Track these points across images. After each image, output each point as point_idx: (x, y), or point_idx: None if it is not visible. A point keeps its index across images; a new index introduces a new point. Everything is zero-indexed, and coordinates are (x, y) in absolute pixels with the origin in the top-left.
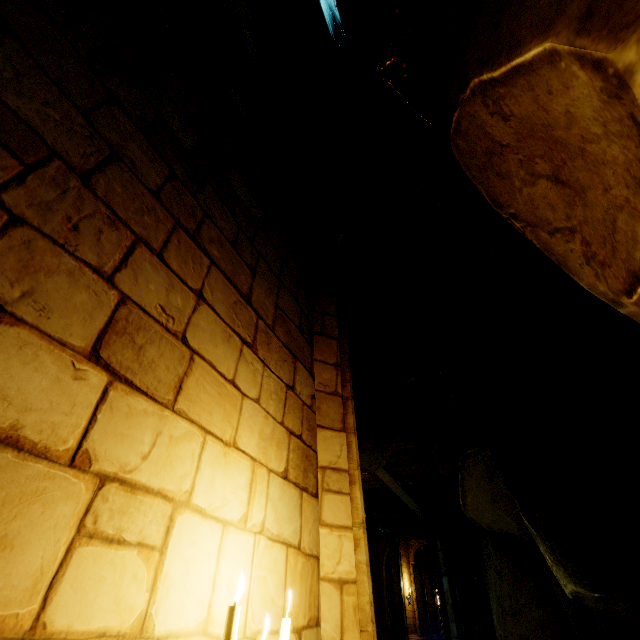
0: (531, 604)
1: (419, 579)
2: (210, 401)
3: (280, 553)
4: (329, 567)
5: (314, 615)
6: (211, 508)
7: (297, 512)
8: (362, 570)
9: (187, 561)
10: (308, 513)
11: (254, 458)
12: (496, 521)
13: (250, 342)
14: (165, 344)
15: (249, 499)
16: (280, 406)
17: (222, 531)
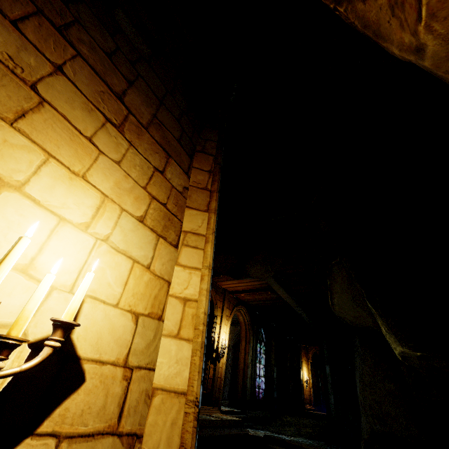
0: (384, 380)
1: (315, 372)
2: (59, 139)
3: (125, 262)
4: (178, 290)
5: (157, 313)
6: (47, 203)
7: (150, 247)
8: (202, 293)
9: (11, 222)
10: (163, 252)
11: (106, 195)
12: (356, 316)
13: (116, 124)
14: (9, 81)
15: (94, 216)
16: (144, 177)
17: (58, 222)
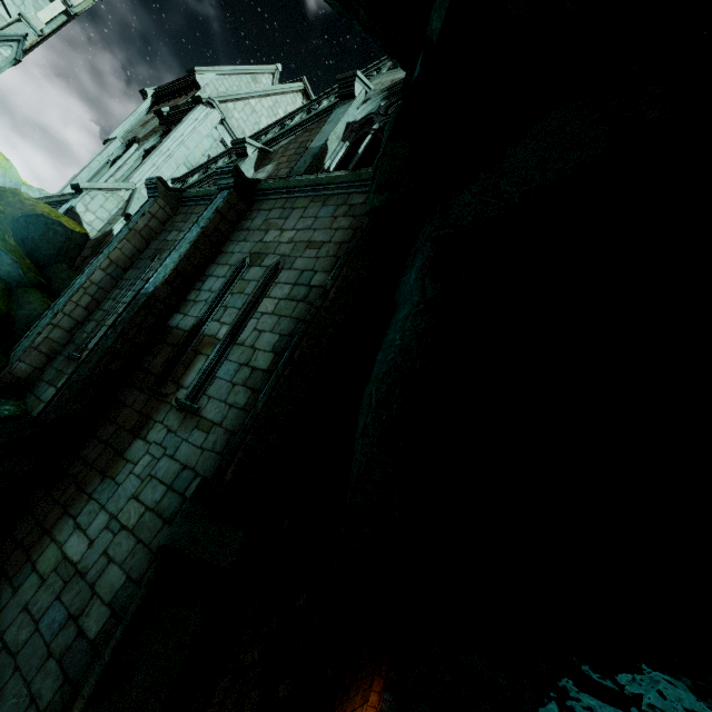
0: None
1: None
2: None
3: None
4: None
5: None
6: None
7: None
8: None
9: None
10: None
11: None
12: None
13: None
14: None
15: None
16: None
17: None
